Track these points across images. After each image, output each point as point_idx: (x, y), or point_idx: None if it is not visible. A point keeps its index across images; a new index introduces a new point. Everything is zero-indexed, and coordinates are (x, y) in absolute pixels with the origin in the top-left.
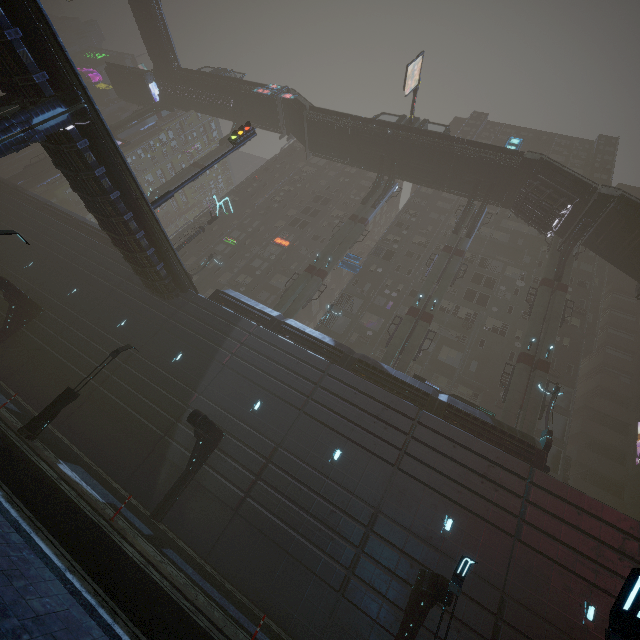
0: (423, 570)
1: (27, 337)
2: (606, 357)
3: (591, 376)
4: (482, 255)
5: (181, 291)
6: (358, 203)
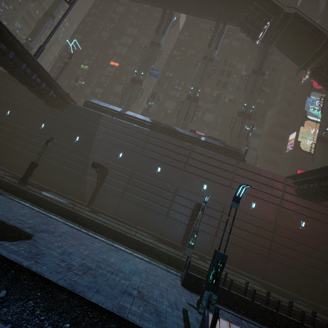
0: (195, 203)
1: None
2: (281, 107)
3: (274, 117)
4: (225, 57)
5: (67, 104)
6: (154, 30)
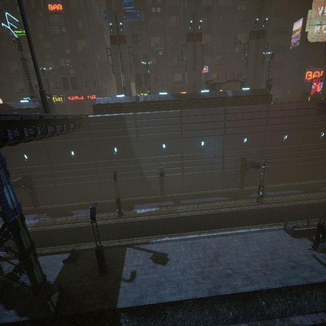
0: (244, 159)
1: (43, 187)
2: None
3: None
4: None
5: (80, 121)
6: None
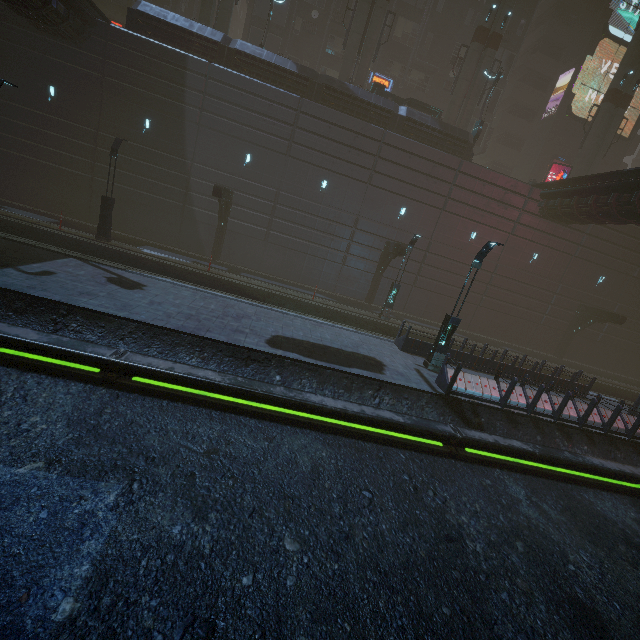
0: (389, 242)
1: None
2: None
3: (541, 22)
4: None
5: (88, 26)
6: None
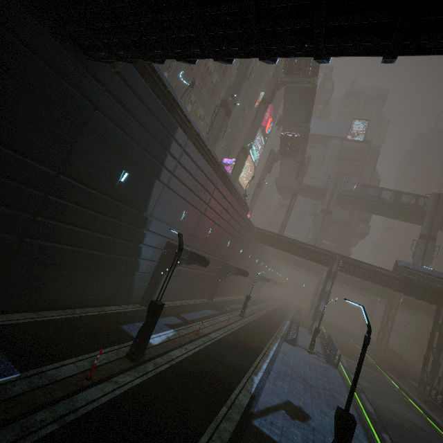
0: (228, 263)
1: None
2: None
3: None
4: None
5: None
6: None
